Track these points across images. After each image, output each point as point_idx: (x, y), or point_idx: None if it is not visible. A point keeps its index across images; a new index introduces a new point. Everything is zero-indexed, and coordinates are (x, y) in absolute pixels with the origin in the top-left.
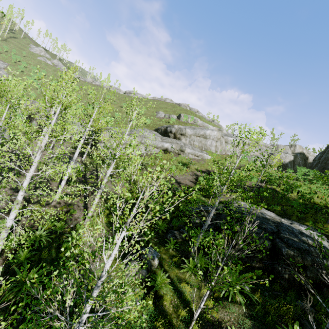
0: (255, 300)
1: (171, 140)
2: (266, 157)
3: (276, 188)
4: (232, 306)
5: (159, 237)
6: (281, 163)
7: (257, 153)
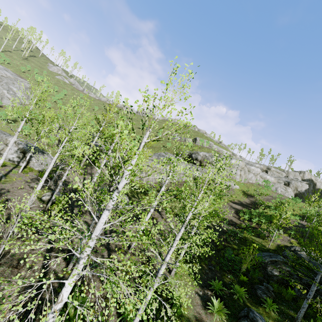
0: None
1: (200, 168)
2: (283, 184)
3: (319, 228)
4: None
5: (248, 293)
6: (298, 192)
7: (274, 181)
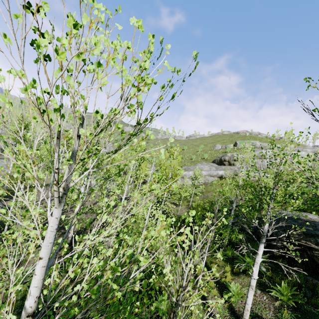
0: (268, 276)
1: (225, 167)
2: None
3: None
4: (246, 277)
5: None
6: None
7: None
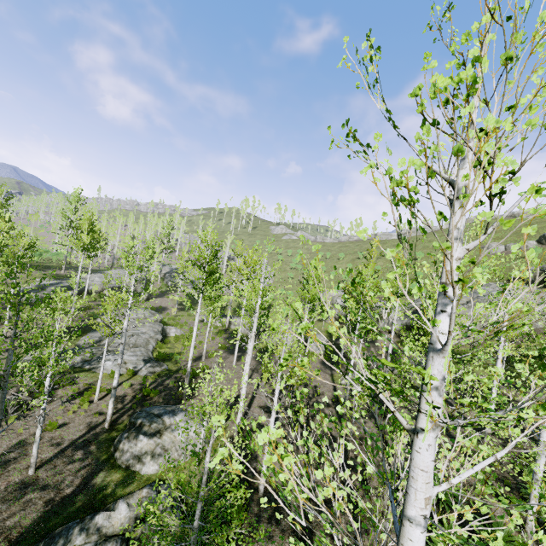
0: None
1: None
2: None
3: None
4: None
5: None
6: None
7: None
